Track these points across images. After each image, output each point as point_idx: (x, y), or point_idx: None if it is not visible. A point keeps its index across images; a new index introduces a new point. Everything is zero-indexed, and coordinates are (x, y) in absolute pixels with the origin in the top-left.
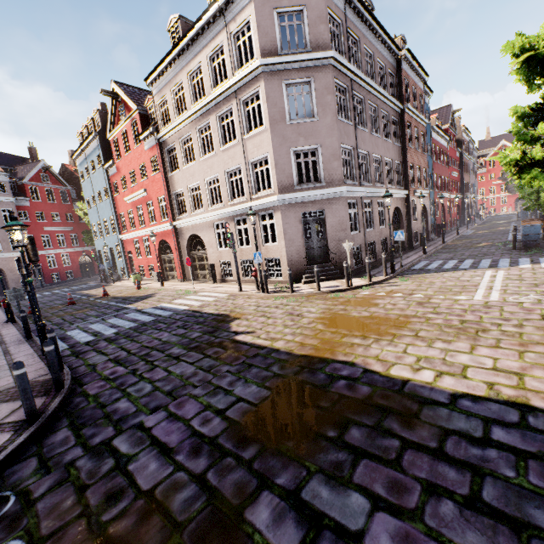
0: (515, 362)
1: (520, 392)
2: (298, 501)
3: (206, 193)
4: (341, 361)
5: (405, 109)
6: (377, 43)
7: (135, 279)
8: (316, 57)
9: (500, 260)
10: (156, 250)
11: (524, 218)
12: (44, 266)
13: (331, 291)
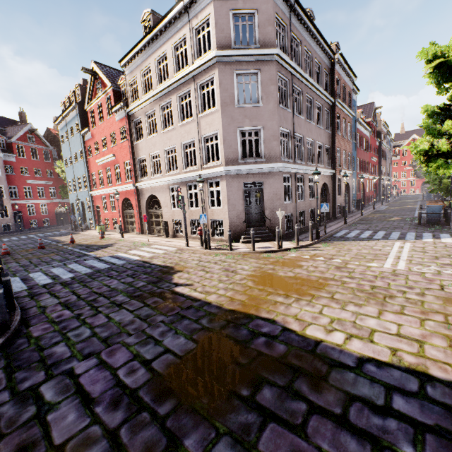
0: (417, 329)
1: (420, 360)
2: None
3: (164, 160)
4: (263, 318)
5: (335, 102)
6: (316, 47)
7: (100, 229)
8: (263, 53)
9: (407, 233)
10: (120, 206)
11: (428, 198)
12: (24, 213)
13: (263, 252)
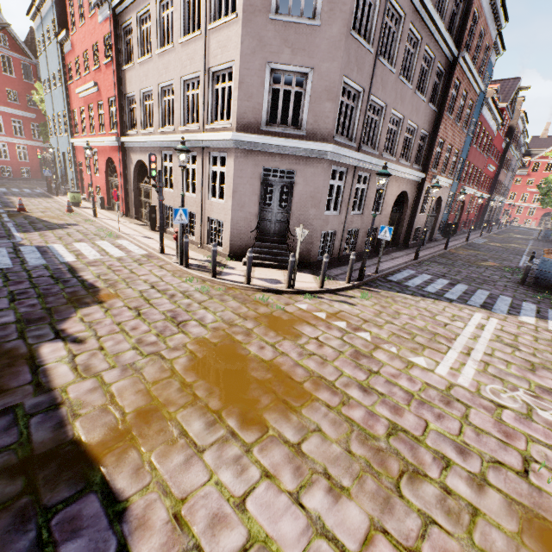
0: None
1: None
2: None
3: (158, 106)
4: (110, 493)
5: (459, 58)
6: None
7: (72, 198)
8: None
9: (499, 298)
10: (104, 169)
11: (545, 238)
12: None
13: (262, 289)
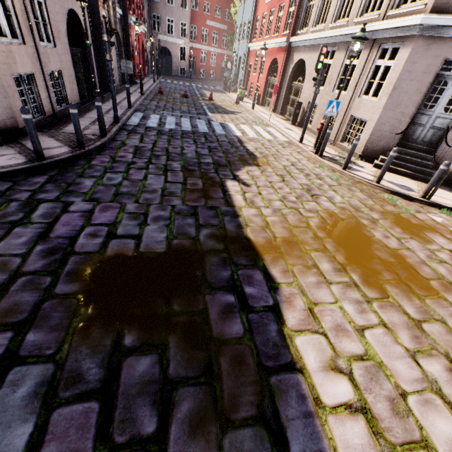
0: None
1: None
2: (3, 371)
3: None
4: (268, 275)
5: None
6: None
7: (239, 94)
8: None
9: None
10: (267, 69)
11: None
12: (197, 60)
13: (390, 191)
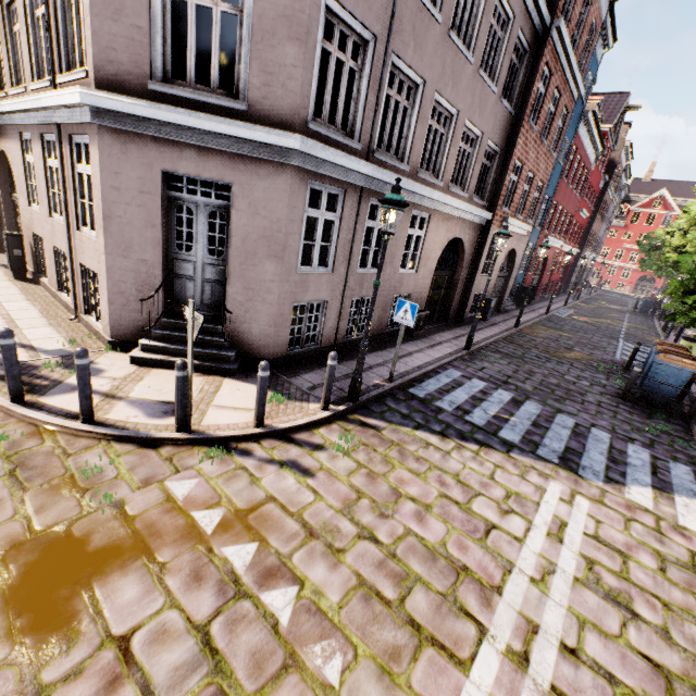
0: None
1: None
2: None
3: (4, 43)
4: None
5: (553, 29)
6: None
7: None
8: None
9: (591, 434)
10: None
11: (643, 311)
12: None
13: (113, 436)
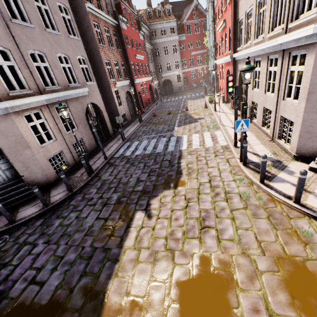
0: None
1: None
2: None
3: (254, 21)
4: None
5: None
6: None
7: (209, 99)
8: None
9: None
10: (225, 77)
11: None
12: (189, 78)
13: (312, 215)
